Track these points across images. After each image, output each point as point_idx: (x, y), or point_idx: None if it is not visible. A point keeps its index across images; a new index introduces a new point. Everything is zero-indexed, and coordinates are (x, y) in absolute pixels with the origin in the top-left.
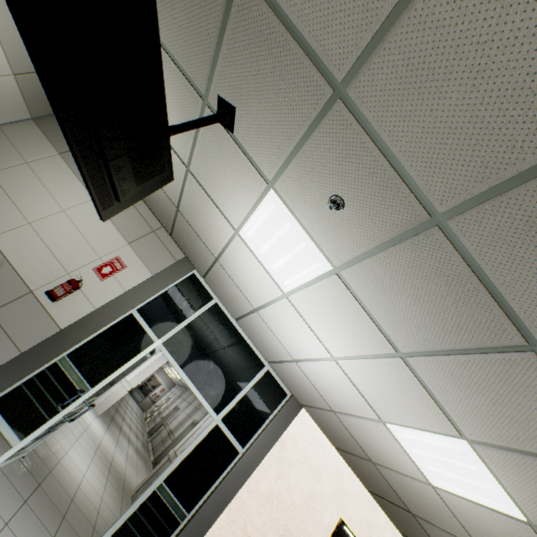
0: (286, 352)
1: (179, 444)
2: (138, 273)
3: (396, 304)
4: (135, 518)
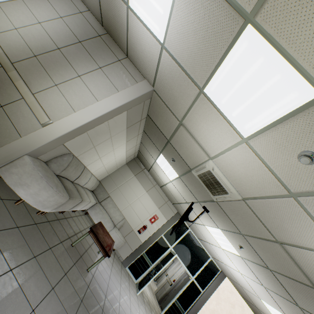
0: (220, 259)
1: (170, 275)
2: (162, 220)
3: (260, 275)
4: (168, 310)
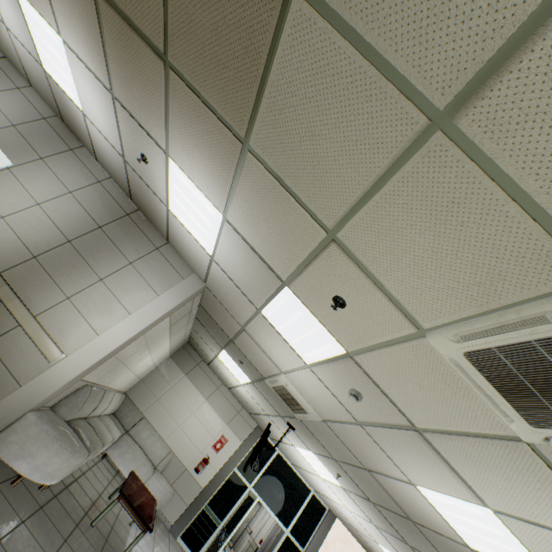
0: (323, 492)
1: (255, 532)
2: (234, 443)
3: (367, 510)
4: None
